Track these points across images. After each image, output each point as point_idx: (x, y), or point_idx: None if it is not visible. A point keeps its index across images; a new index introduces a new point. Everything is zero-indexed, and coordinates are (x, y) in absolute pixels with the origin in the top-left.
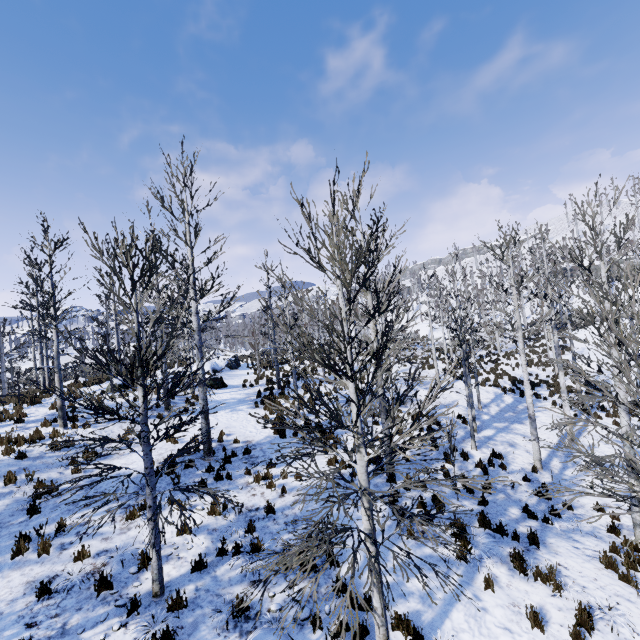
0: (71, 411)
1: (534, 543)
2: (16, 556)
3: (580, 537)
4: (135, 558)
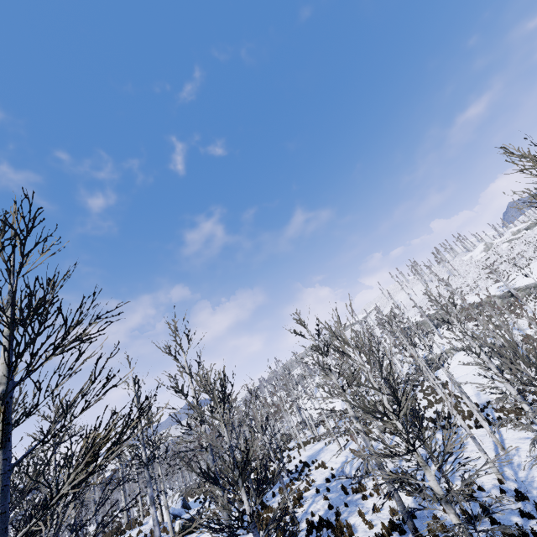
0: None
1: None
2: None
3: None
4: None
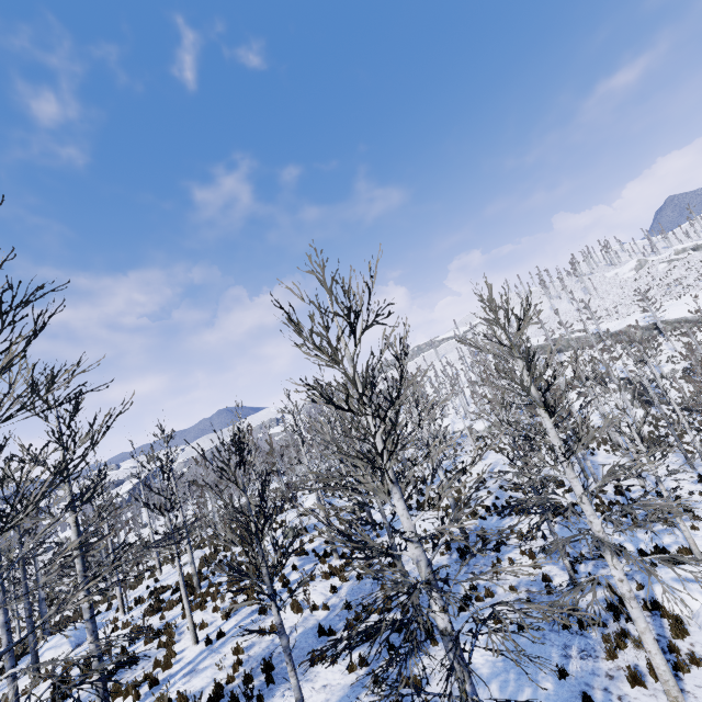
0: (313, 552)
1: (688, 511)
2: (480, 603)
3: (699, 505)
4: (535, 582)
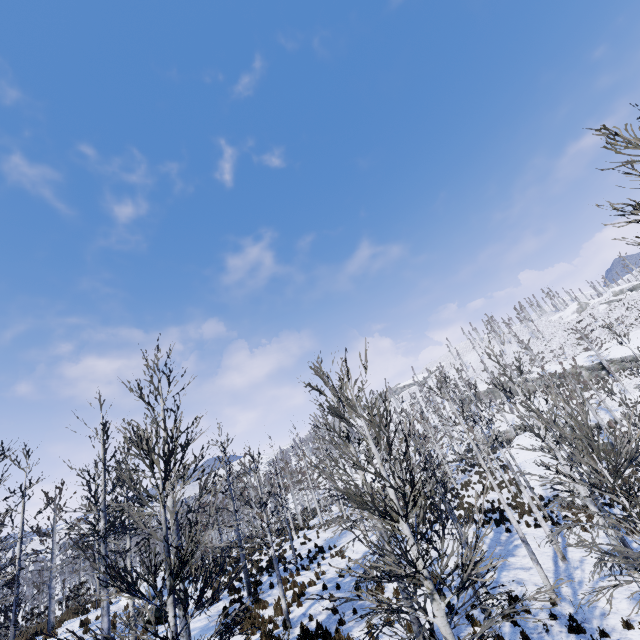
0: None
1: None
2: None
3: None
4: None
